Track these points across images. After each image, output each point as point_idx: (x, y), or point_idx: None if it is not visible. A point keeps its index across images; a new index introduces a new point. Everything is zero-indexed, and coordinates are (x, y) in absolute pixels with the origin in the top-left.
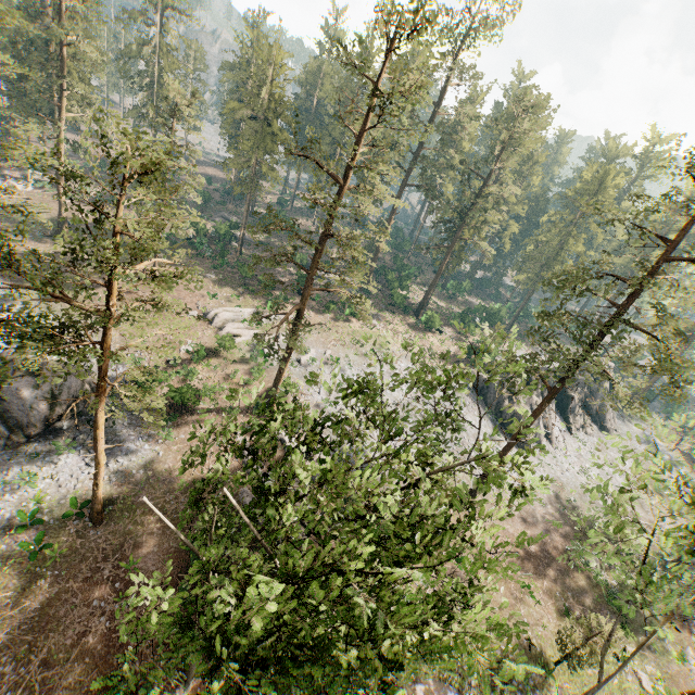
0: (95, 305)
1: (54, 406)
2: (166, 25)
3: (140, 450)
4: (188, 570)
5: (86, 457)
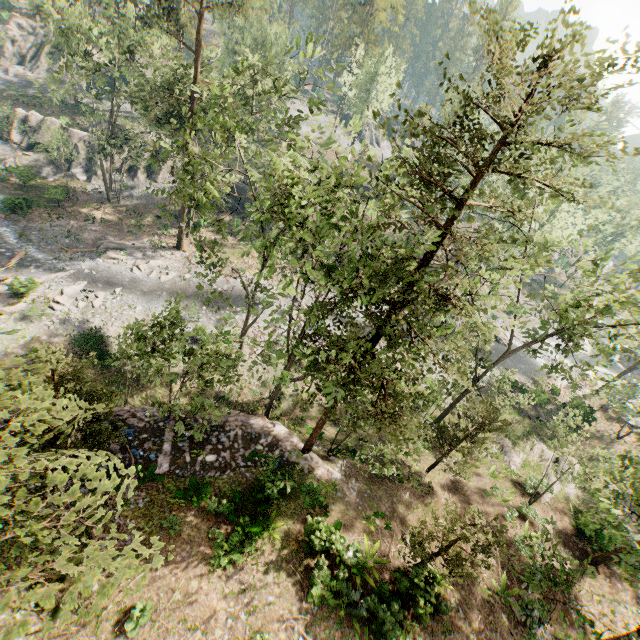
0: None
1: None
2: None
3: None
4: None
5: None
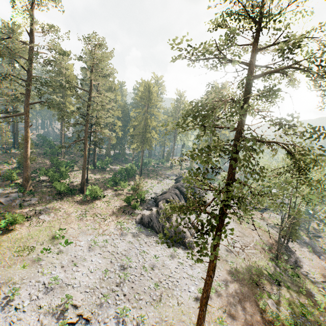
0: None
1: None
2: None
3: None
4: None
5: None
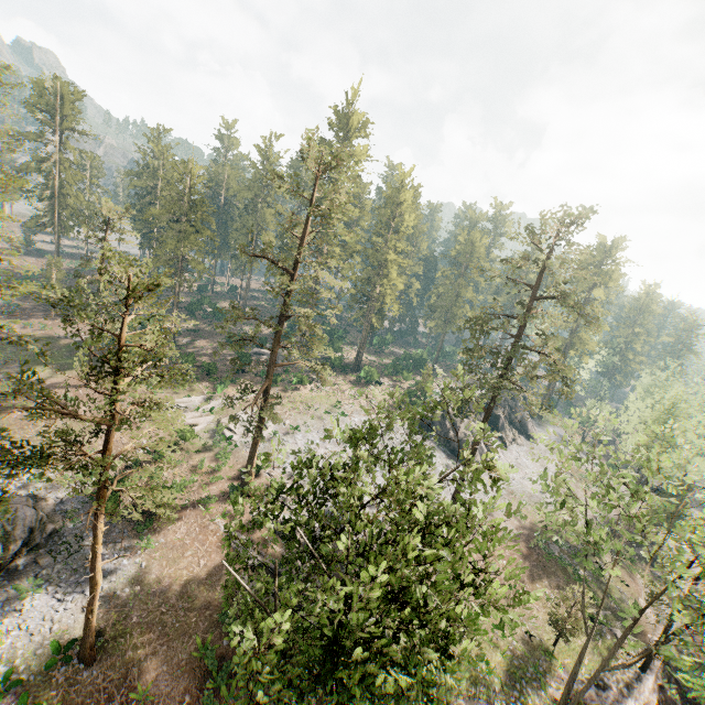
0: (111, 413)
1: (9, 545)
2: (67, 144)
3: (119, 567)
4: (206, 677)
5: (56, 593)
